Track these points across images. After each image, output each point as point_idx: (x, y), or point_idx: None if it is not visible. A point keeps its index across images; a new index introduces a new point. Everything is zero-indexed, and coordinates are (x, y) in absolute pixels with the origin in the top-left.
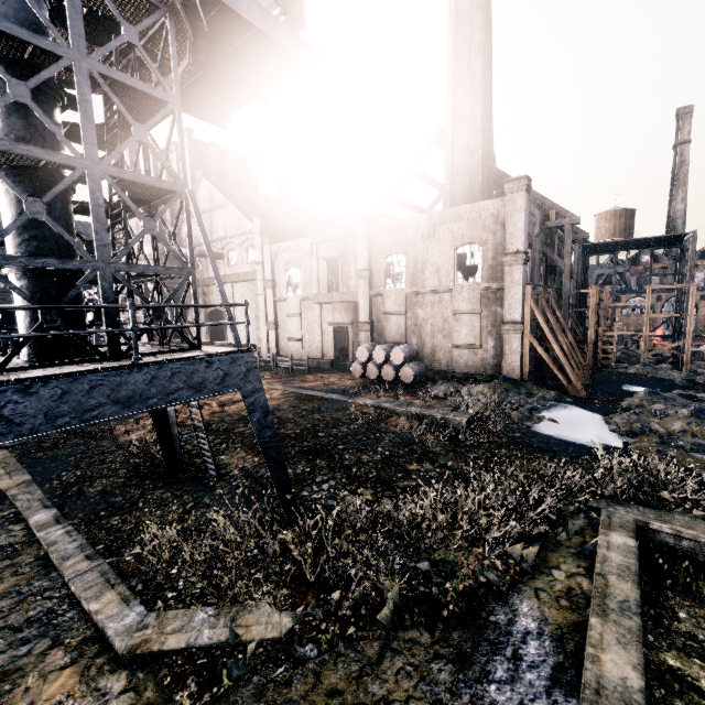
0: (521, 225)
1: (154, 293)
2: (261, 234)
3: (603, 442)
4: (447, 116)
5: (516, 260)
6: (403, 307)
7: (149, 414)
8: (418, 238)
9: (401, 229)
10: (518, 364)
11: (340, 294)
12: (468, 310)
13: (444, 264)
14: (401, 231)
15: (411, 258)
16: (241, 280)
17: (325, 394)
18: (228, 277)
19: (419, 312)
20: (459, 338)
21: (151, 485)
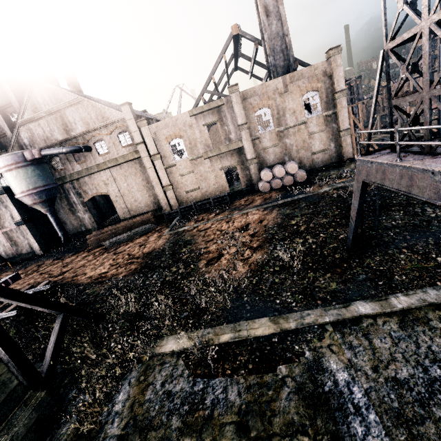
0: (342, 74)
1: (29, 200)
2: (134, 119)
3: None
4: (262, 13)
5: (342, 94)
6: (276, 141)
7: (356, 213)
8: (276, 95)
9: (264, 91)
10: (351, 150)
11: (227, 146)
12: (319, 130)
13: (297, 107)
14: (264, 92)
15: (274, 108)
16: (121, 162)
17: (293, 198)
18: (103, 164)
19: (286, 141)
20: (315, 148)
21: (353, 263)
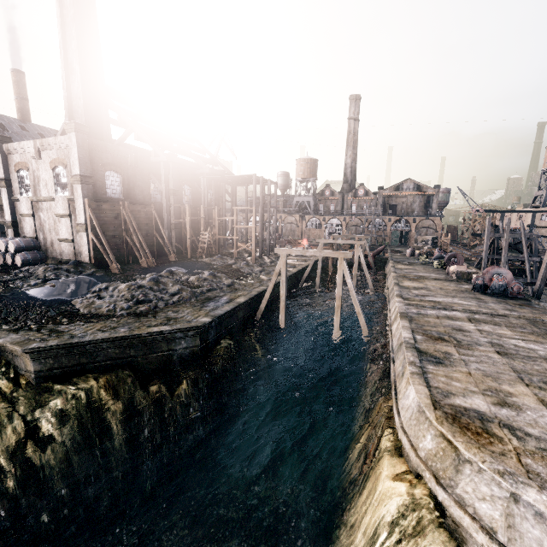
0: (76, 156)
1: None
2: None
3: (63, 297)
4: (62, 68)
5: (77, 180)
6: (31, 211)
7: None
8: (33, 159)
9: (22, 151)
10: (88, 252)
11: None
12: (62, 214)
13: (49, 180)
14: (23, 152)
15: (31, 173)
16: None
17: None
18: None
19: (41, 215)
20: (62, 235)
21: None
